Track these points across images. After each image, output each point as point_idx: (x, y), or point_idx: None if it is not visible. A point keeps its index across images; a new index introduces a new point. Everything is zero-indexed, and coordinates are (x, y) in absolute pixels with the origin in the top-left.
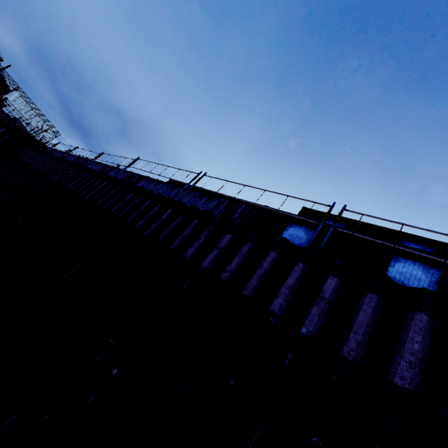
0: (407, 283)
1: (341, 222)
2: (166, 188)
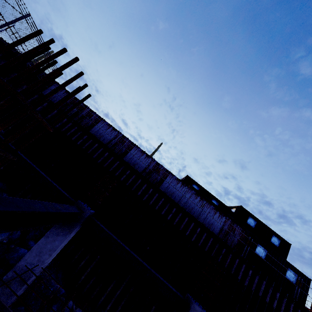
0: (290, 279)
1: (255, 220)
2: (190, 193)
